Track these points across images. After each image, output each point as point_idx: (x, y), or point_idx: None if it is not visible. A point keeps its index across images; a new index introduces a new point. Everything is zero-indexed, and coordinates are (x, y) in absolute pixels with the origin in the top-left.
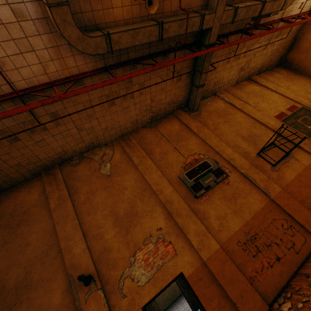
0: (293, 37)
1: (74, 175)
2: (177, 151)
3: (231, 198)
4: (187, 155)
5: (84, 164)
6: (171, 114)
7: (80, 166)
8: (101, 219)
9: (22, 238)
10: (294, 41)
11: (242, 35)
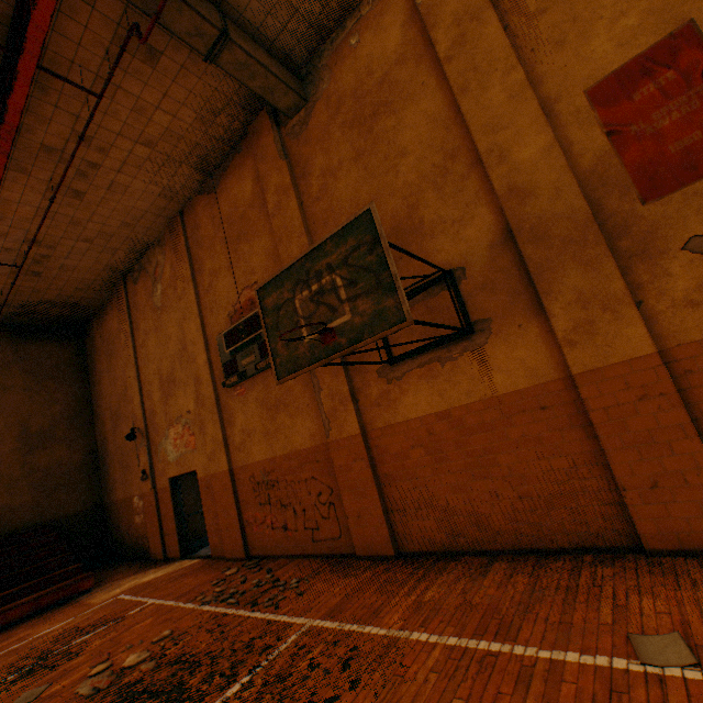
0: None
1: (136, 300)
2: (231, 273)
3: (271, 407)
4: (242, 287)
5: (142, 283)
6: (248, 136)
7: (140, 285)
8: (152, 374)
9: (115, 371)
10: None
11: None
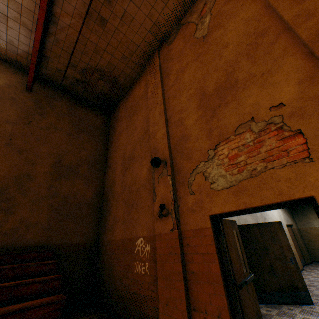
0: None
1: (168, 56)
2: None
3: None
4: None
5: (179, 37)
6: None
7: (175, 41)
8: (185, 102)
9: (133, 124)
10: None
11: None
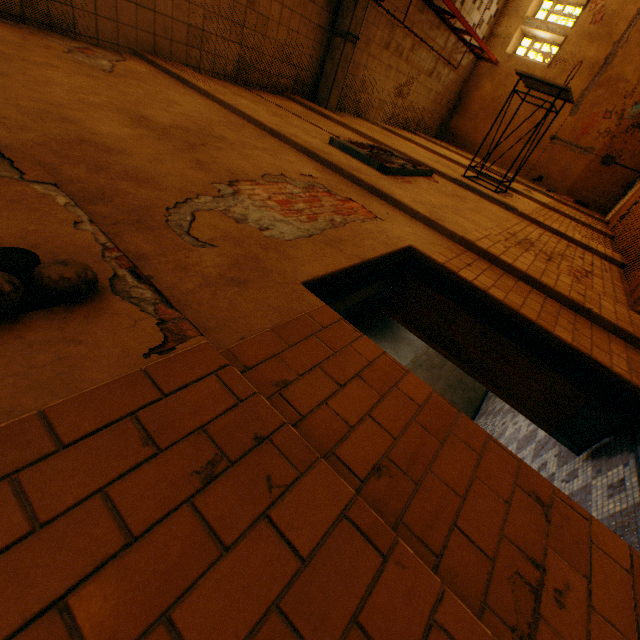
0: (458, 90)
1: None
2: (310, 124)
3: (453, 196)
4: (336, 135)
5: None
6: (280, 96)
7: None
8: (67, 99)
9: None
10: (459, 100)
11: (413, 1)
